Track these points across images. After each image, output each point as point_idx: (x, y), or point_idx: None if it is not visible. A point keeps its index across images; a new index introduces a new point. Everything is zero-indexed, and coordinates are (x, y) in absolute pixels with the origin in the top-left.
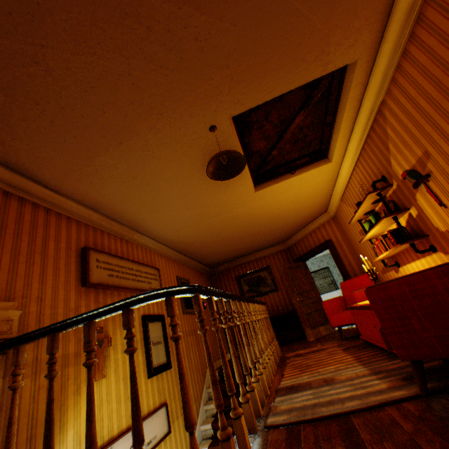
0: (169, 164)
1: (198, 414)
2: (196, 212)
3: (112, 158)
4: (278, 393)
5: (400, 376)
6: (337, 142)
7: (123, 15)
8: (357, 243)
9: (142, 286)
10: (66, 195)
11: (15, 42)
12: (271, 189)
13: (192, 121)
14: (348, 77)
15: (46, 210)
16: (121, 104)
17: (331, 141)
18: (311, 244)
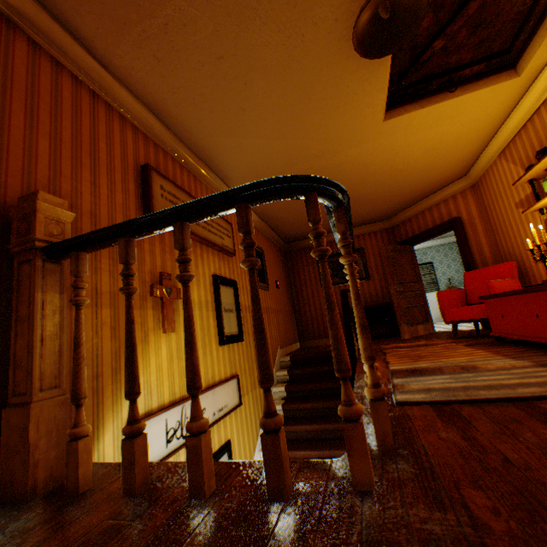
0: (277, 35)
1: None
2: (291, 147)
3: (192, 4)
4: (393, 376)
5: None
6: None
7: None
8: (504, 222)
9: (214, 239)
10: (117, 77)
11: None
12: (408, 119)
13: None
14: None
15: (91, 94)
16: None
17: (539, 29)
18: (428, 223)
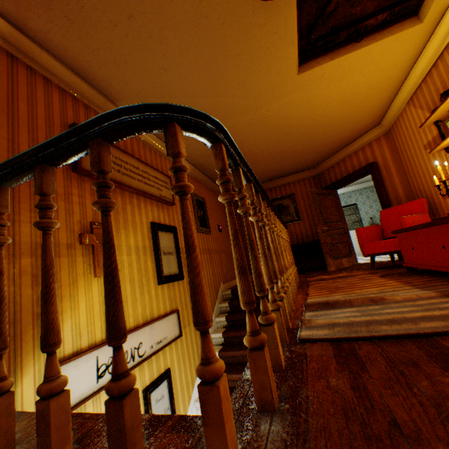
0: None
1: None
2: (216, 104)
3: None
4: (307, 309)
5: None
6: None
7: None
8: (415, 163)
9: (151, 191)
10: (37, 42)
11: None
12: (320, 71)
13: None
14: None
15: (9, 57)
16: None
17: None
18: (349, 169)
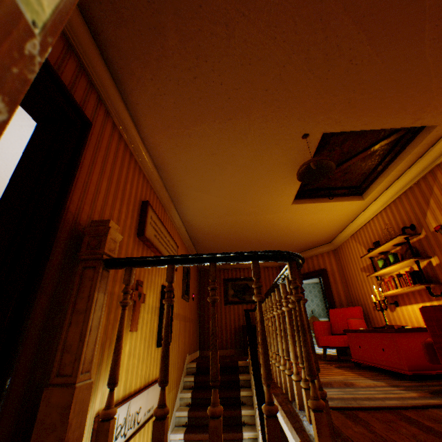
0: (249, 153)
1: (175, 400)
2: (233, 205)
3: (211, 129)
4: None
5: (426, 390)
6: (379, 185)
7: (317, 20)
8: (354, 278)
9: None
10: (146, 147)
11: (226, 2)
12: (305, 206)
13: (296, 123)
14: (421, 136)
15: (130, 154)
16: (258, 87)
17: (374, 182)
18: (305, 268)
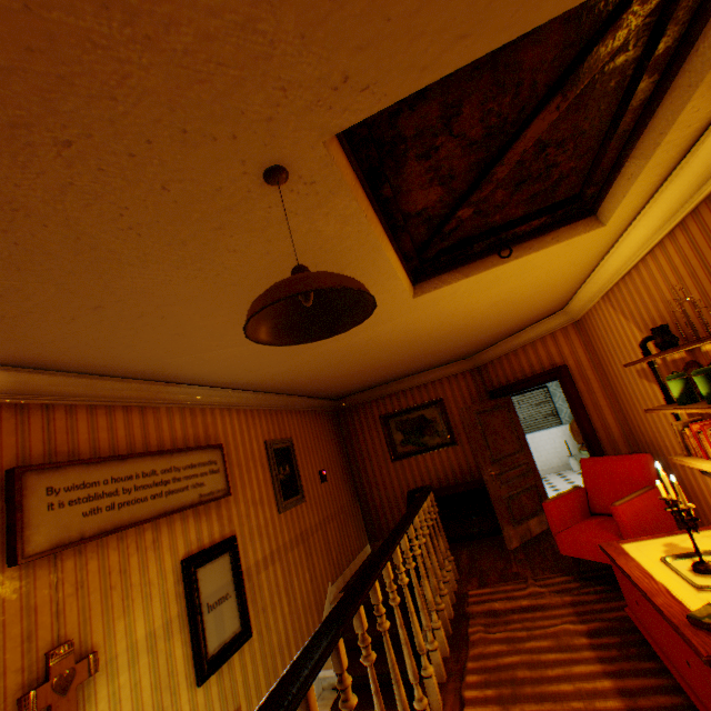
0: (177, 271)
1: None
2: None
3: None
4: None
5: None
6: (635, 181)
7: None
8: (626, 387)
9: (181, 501)
10: None
11: None
12: (450, 288)
13: (196, 156)
14: None
15: None
16: None
17: (618, 176)
18: (525, 367)
